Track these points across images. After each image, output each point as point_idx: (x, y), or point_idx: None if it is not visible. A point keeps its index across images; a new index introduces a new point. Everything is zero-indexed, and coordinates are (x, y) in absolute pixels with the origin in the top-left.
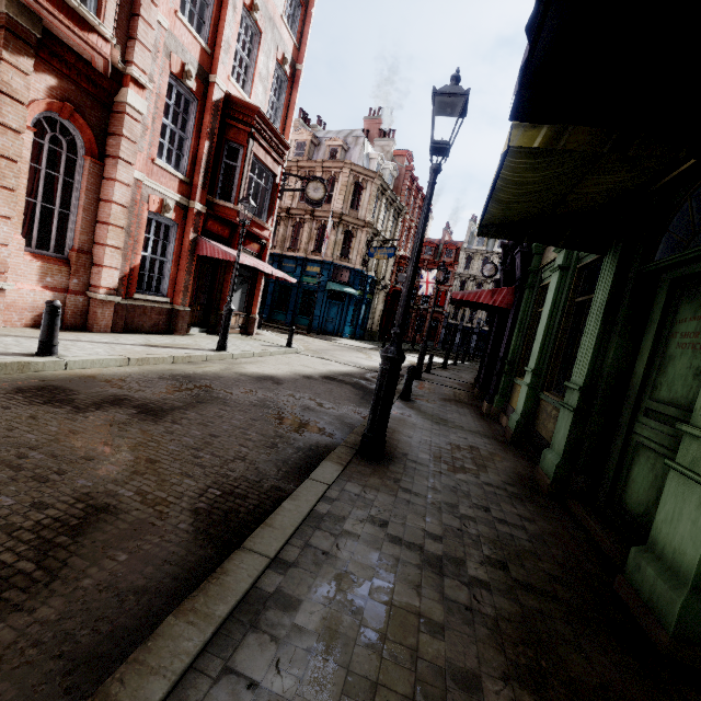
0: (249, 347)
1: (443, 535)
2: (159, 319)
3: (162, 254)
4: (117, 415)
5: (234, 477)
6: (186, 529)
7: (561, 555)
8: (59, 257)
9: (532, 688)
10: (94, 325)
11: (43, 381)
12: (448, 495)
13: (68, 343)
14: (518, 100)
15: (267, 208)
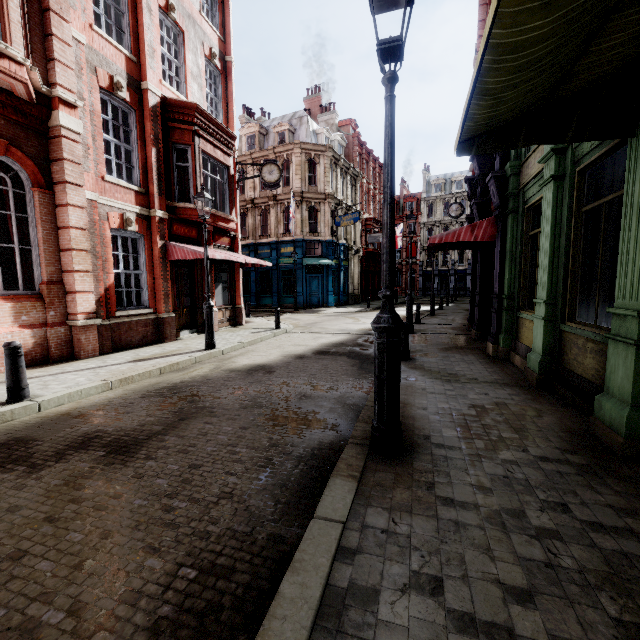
0: (238, 338)
1: (529, 586)
2: (146, 330)
3: (136, 268)
4: (79, 465)
5: (217, 533)
6: None
7: None
8: (31, 294)
9: None
10: (81, 352)
11: (6, 435)
12: (503, 495)
13: (49, 378)
14: None
15: (228, 201)
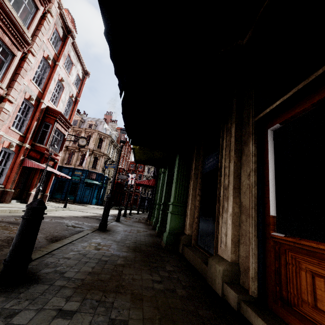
0: None
1: (121, 239)
2: None
3: (3, 165)
4: (1, 224)
5: (56, 235)
6: (46, 241)
7: (152, 242)
8: None
9: (133, 250)
10: None
11: None
12: (125, 235)
13: None
14: (131, 141)
15: (60, 147)
